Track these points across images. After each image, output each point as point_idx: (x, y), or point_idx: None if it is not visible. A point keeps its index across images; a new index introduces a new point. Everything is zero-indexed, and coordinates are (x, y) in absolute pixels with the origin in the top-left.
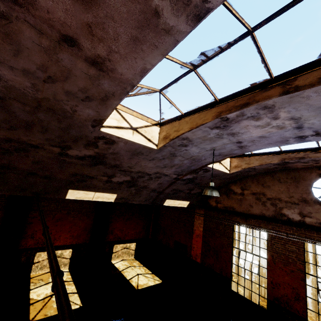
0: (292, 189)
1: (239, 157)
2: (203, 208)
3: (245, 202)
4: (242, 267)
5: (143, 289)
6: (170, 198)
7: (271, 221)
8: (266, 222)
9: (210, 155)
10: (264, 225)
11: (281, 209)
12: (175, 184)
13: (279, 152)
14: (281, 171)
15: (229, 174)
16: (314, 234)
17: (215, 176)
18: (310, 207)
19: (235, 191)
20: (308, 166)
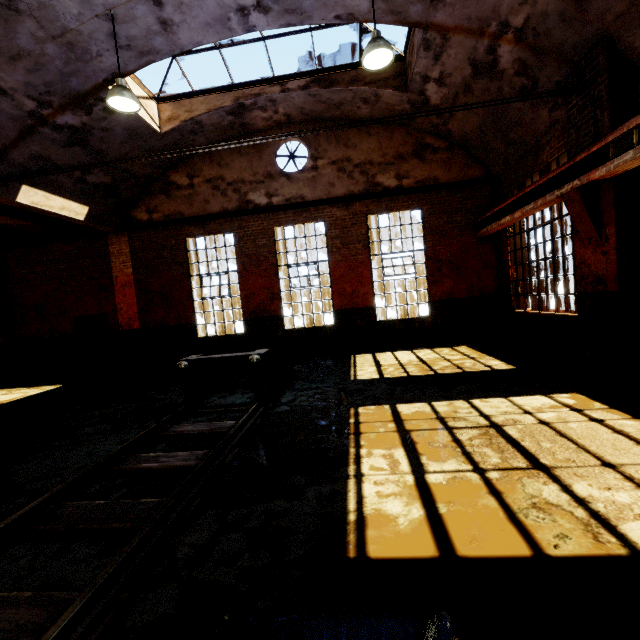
0: (256, 162)
1: (173, 100)
2: (125, 232)
3: (197, 199)
4: (208, 297)
5: (17, 400)
6: (34, 184)
7: (236, 215)
8: (231, 219)
9: (108, 40)
10: (228, 226)
11: (247, 195)
12: (37, 138)
13: (230, 87)
14: (240, 138)
15: (162, 136)
16: (282, 215)
17: (134, 135)
18: (276, 183)
19: (180, 183)
20: (269, 122)
